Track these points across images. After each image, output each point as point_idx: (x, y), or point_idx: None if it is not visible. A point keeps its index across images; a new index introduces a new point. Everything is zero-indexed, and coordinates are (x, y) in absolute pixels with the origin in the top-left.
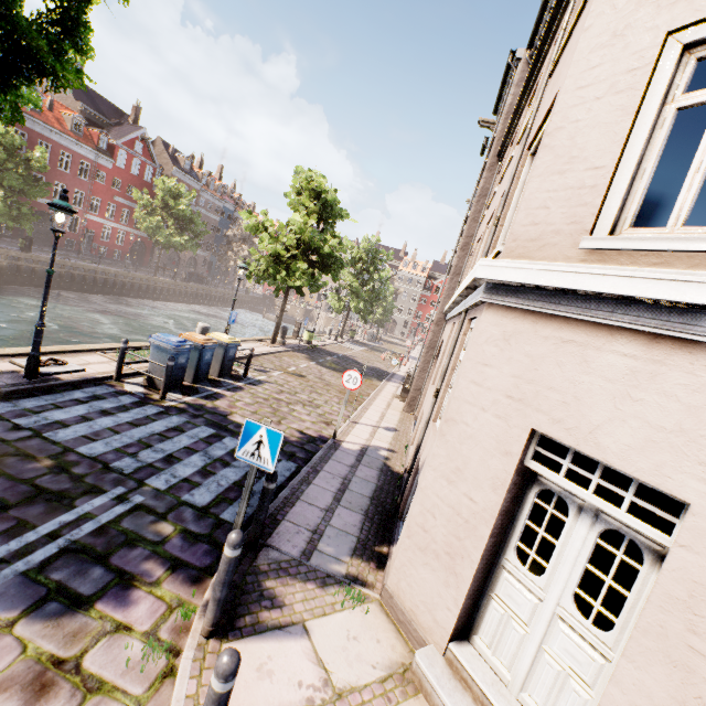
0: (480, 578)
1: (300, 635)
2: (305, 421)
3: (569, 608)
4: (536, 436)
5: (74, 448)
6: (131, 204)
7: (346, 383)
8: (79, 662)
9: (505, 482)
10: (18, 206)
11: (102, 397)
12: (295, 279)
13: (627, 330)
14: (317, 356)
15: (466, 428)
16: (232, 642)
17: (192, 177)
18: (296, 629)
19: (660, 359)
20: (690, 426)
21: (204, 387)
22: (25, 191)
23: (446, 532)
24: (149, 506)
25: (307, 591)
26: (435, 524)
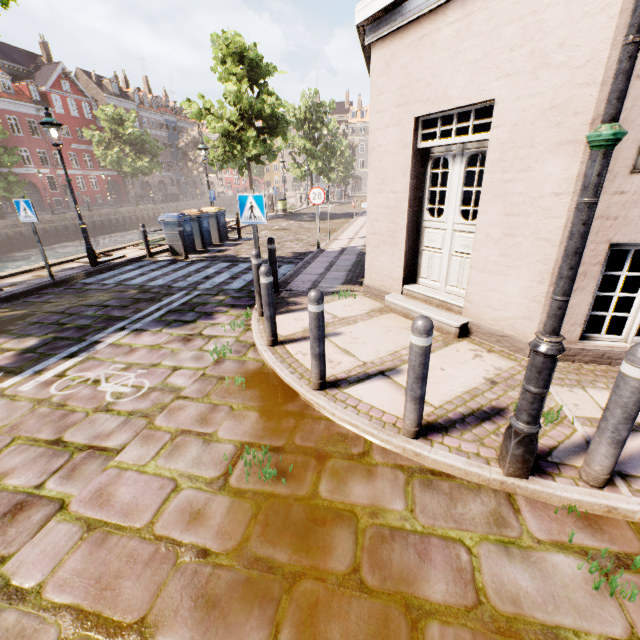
0: (411, 240)
1: None
2: (294, 248)
3: (459, 221)
4: (420, 124)
5: (145, 285)
6: (87, 147)
7: (314, 201)
8: (201, 333)
9: (408, 166)
10: (5, 178)
11: (146, 266)
12: (250, 150)
13: (450, 3)
14: (294, 218)
15: (380, 149)
16: (277, 316)
17: (125, 99)
18: None
19: (469, 11)
20: (489, 48)
21: (212, 249)
22: (2, 162)
23: (386, 224)
24: (206, 294)
25: None
26: (379, 225)
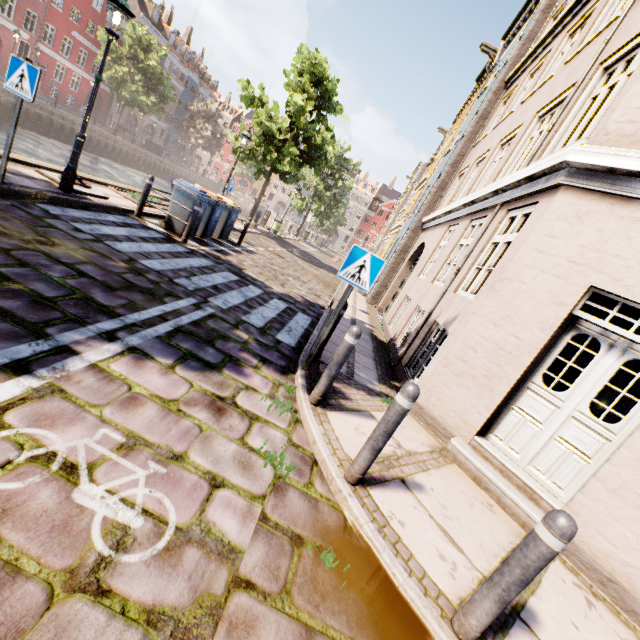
0: (509, 394)
1: (371, 418)
2: (301, 290)
3: (585, 411)
4: (589, 293)
5: (137, 259)
6: (90, 45)
7: None
8: (234, 401)
9: (555, 324)
10: None
11: (133, 226)
12: (284, 164)
13: None
14: (285, 245)
15: (521, 285)
16: (331, 412)
17: (160, 31)
18: (366, 414)
19: None
20: None
21: (212, 243)
22: None
23: (486, 361)
24: (221, 317)
25: (362, 395)
26: (475, 356)
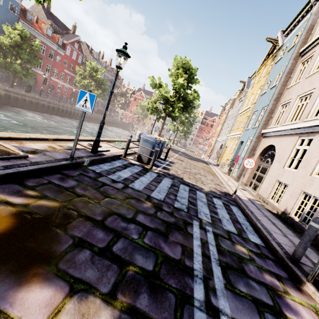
0: None
1: None
2: (211, 184)
3: None
4: None
5: (149, 195)
6: (71, 74)
7: (246, 165)
8: None
9: None
10: (27, 69)
11: (128, 166)
12: (175, 112)
13: None
14: (175, 151)
15: None
16: None
17: (99, 62)
18: None
19: None
20: None
21: (158, 163)
22: (30, 61)
23: None
24: (219, 234)
25: None
26: None
